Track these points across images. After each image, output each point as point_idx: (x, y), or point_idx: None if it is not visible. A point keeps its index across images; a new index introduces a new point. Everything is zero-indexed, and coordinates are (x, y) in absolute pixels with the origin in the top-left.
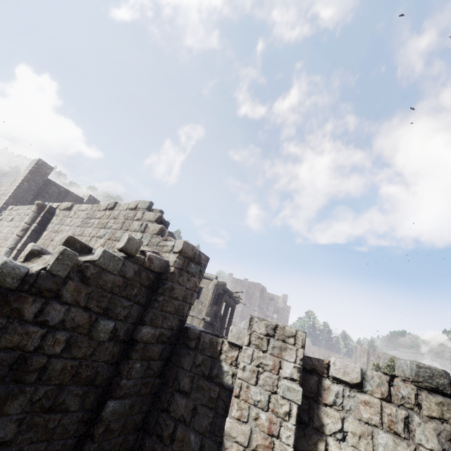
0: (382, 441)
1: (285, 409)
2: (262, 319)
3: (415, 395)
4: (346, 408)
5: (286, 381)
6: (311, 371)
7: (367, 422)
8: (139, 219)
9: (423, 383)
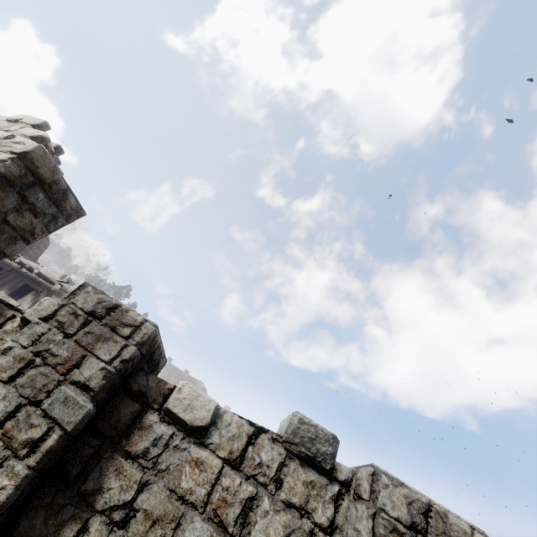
0: (191, 535)
1: (34, 434)
2: (99, 291)
3: (279, 464)
4: (160, 465)
5: (71, 388)
6: (138, 394)
7: (182, 496)
8: (9, 130)
9: (298, 447)
